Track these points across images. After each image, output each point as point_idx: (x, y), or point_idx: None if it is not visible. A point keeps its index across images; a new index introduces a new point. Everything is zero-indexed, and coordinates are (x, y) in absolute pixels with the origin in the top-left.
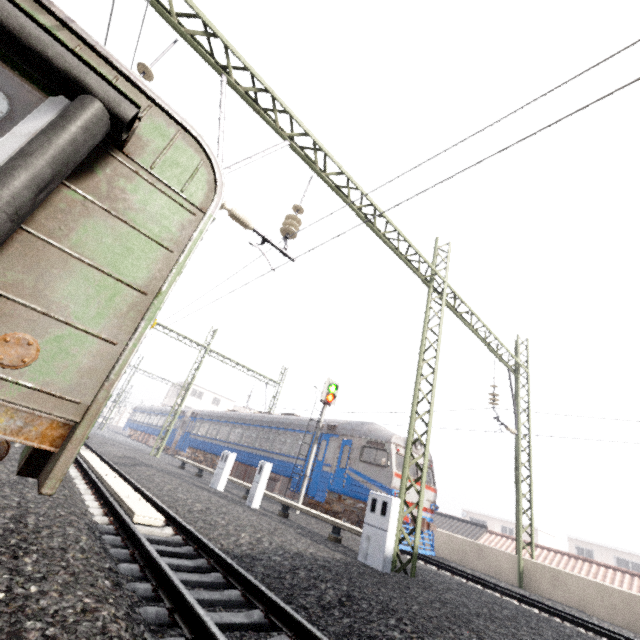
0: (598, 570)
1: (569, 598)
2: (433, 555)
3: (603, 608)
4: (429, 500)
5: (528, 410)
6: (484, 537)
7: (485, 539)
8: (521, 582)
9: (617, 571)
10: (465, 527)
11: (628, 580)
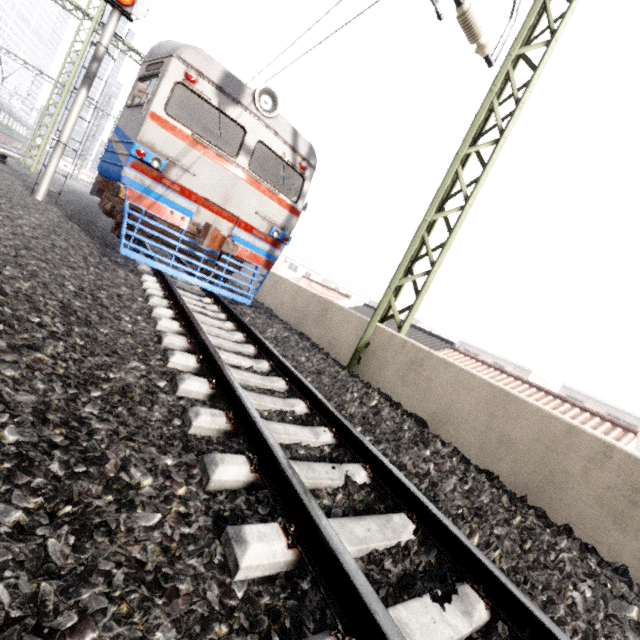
0: (570, 410)
1: (420, 404)
2: (244, 303)
3: (480, 439)
4: (268, 218)
5: (564, 14)
6: (444, 352)
7: (444, 354)
8: (353, 363)
9: (597, 417)
10: (427, 339)
11: (606, 429)
